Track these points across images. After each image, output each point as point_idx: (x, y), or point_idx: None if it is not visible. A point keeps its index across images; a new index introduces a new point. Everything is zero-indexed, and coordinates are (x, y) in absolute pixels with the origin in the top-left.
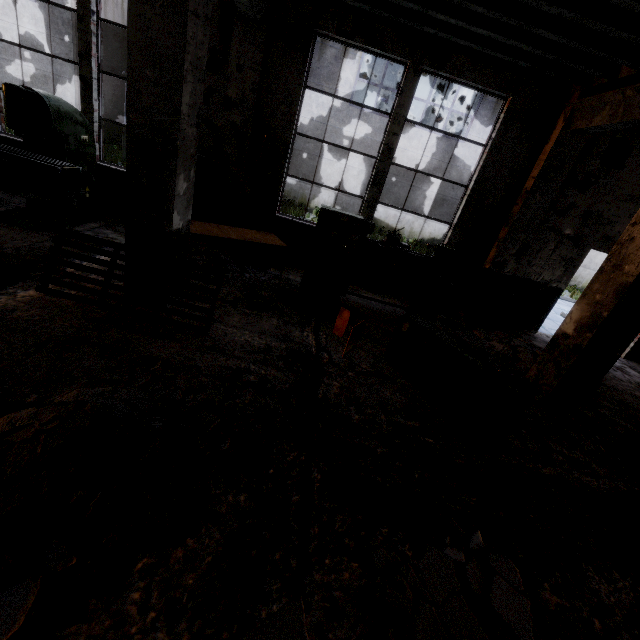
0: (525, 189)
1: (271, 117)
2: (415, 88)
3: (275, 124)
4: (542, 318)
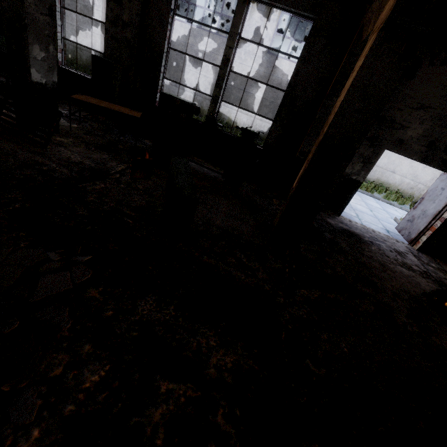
0: (327, 93)
1: (152, 35)
2: (246, 13)
3: (154, 40)
4: (344, 204)
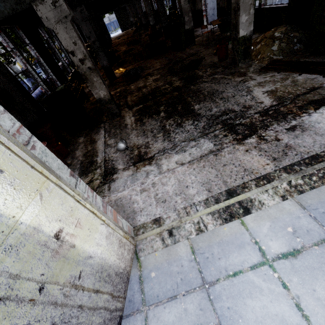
0: None
1: None
2: None
3: None
4: (203, 20)
